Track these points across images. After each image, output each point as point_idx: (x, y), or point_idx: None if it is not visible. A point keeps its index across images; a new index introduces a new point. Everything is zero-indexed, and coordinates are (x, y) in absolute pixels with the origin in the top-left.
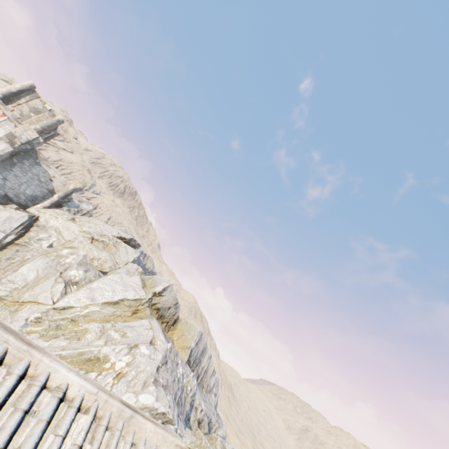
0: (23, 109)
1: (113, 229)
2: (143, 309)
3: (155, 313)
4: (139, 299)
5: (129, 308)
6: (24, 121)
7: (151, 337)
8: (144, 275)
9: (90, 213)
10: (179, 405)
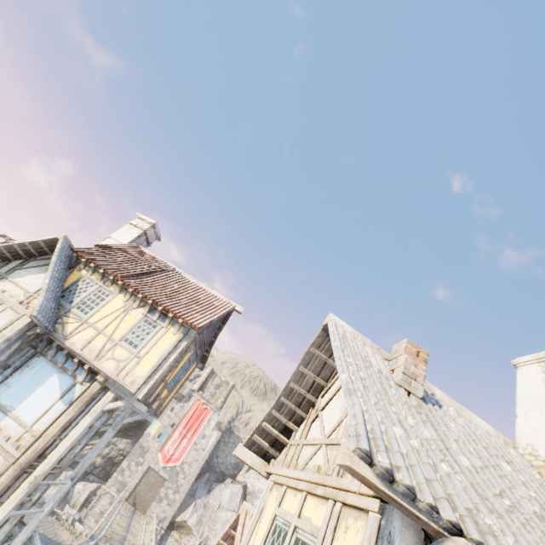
0: (211, 390)
1: None
2: None
3: None
4: None
5: None
6: (213, 399)
7: None
8: None
9: None
10: None
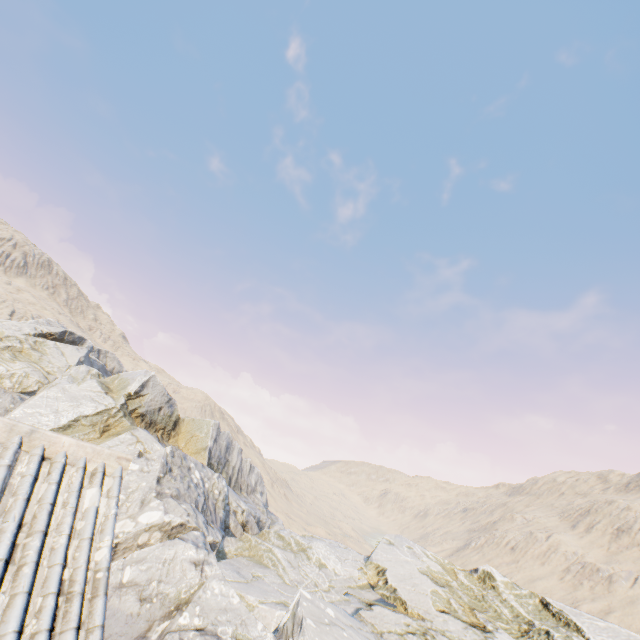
0: None
1: (22, 325)
2: (117, 422)
3: (140, 423)
4: (106, 410)
5: (93, 427)
6: None
7: (138, 449)
8: (104, 378)
9: None
10: (208, 514)
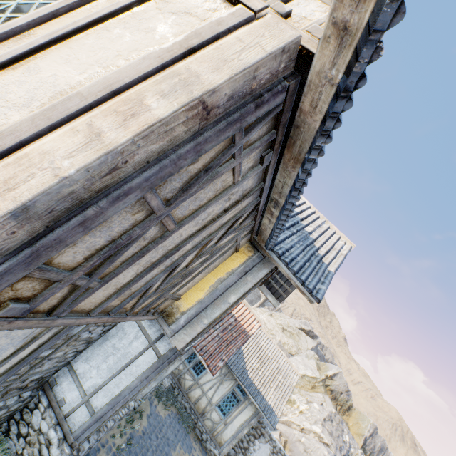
0: None
1: (295, 322)
2: (318, 386)
3: (329, 394)
4: (315, 377)
5: (308, 382)
6: None
7: (321, 402)
8: (319, 361)
9: (280, 309)
10: None
